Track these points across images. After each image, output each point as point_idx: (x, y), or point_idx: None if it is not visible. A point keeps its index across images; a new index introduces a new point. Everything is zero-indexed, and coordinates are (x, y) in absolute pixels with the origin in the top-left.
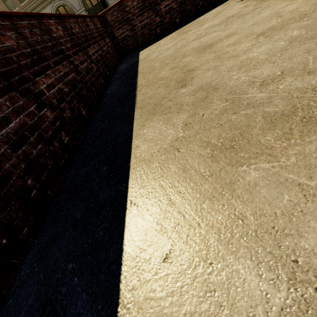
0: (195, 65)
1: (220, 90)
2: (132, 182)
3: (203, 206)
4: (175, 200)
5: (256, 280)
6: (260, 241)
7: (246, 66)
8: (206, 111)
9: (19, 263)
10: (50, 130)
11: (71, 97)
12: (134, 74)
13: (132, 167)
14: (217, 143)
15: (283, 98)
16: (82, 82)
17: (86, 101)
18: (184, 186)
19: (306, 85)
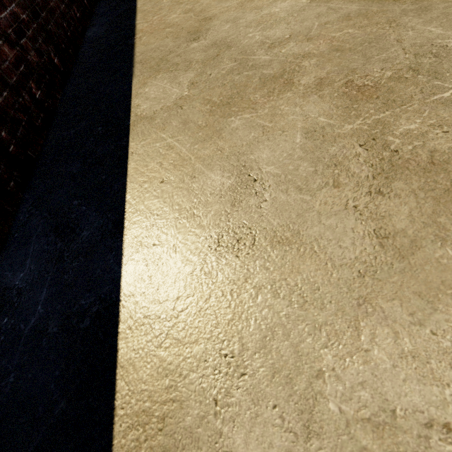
0: (214, 11)
1: (233, 49)
2: (133, 137)
3: (196, 147)
4: (174, 146)
5: (220, 178)
6: (228, 160)
7: (264, 23)
8: (214, 71)
9: (13, 212)
10: (13, 75)
11: (34, 32)
12: (131, 10)
13: (132, 125)
14: (217, 101)
15: (280, 62)
16: (46, 9)
17: (57, 44)
18: (182, 136)
19: (300, 52)
